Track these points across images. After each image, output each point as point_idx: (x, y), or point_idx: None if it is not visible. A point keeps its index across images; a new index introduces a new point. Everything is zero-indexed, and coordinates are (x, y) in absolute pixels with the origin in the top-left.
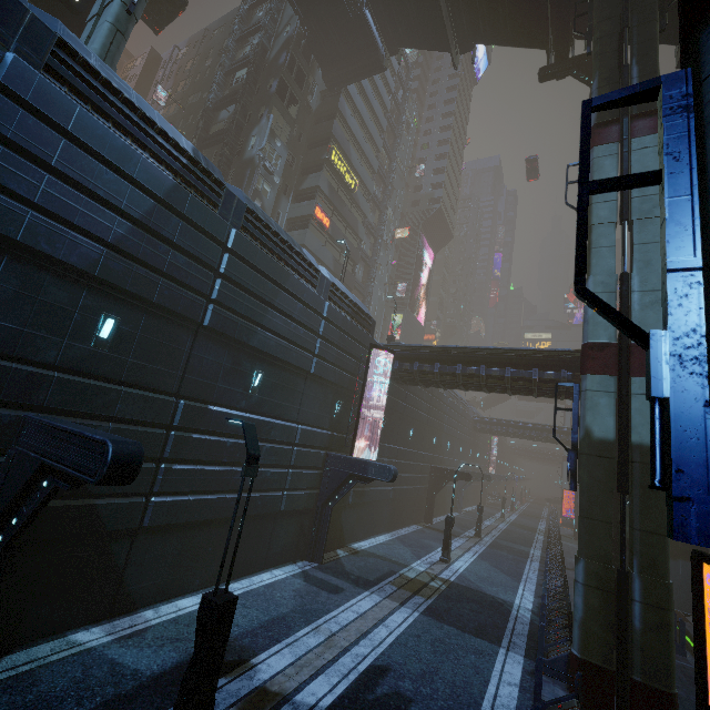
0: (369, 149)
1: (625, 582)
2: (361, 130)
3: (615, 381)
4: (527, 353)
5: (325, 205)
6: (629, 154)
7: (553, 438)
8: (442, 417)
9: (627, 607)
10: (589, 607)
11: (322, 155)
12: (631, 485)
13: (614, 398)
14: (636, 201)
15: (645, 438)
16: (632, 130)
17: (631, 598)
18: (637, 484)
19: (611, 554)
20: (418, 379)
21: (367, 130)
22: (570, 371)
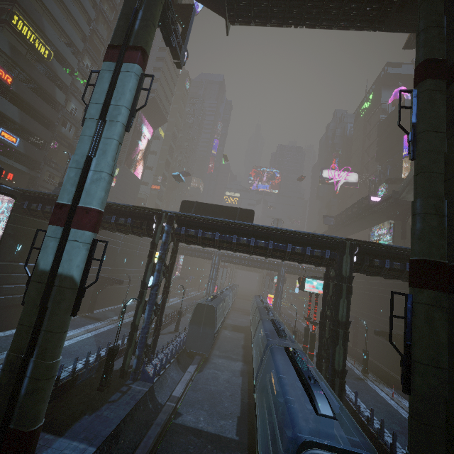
0: (72, 29)
1: (22, 366)
2: (60, 9)
3: (62, 230)
4: (114, 205)
5: (7, 63)
6: (118, 73)
7: (200, 256)
8: (114, 242)
9: (18, 382)
10: (0, 384)
11: (1, 15)
12: (49, 301)
13: (58, 242)
14: (111, 107)
15: (65, 270)
16: (125, 56)
17: (25, 375)
18: (51, 300)
19: (25, 347)
20: (44, 217)
21: (69, 12)
22: (136, 219)
